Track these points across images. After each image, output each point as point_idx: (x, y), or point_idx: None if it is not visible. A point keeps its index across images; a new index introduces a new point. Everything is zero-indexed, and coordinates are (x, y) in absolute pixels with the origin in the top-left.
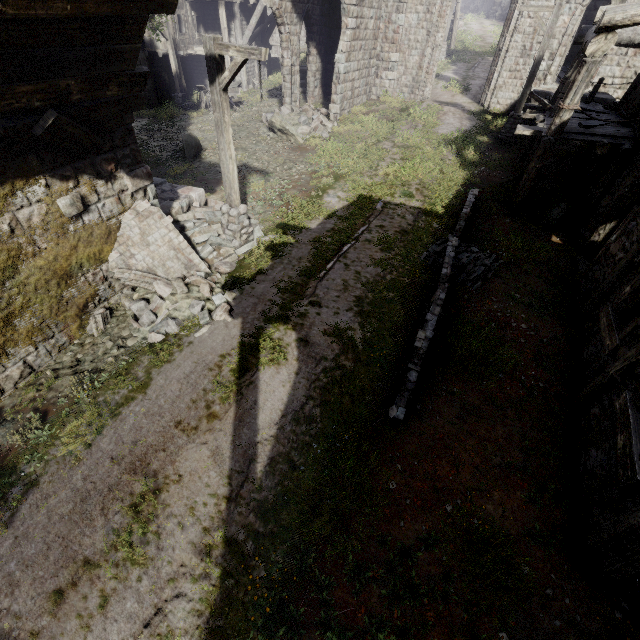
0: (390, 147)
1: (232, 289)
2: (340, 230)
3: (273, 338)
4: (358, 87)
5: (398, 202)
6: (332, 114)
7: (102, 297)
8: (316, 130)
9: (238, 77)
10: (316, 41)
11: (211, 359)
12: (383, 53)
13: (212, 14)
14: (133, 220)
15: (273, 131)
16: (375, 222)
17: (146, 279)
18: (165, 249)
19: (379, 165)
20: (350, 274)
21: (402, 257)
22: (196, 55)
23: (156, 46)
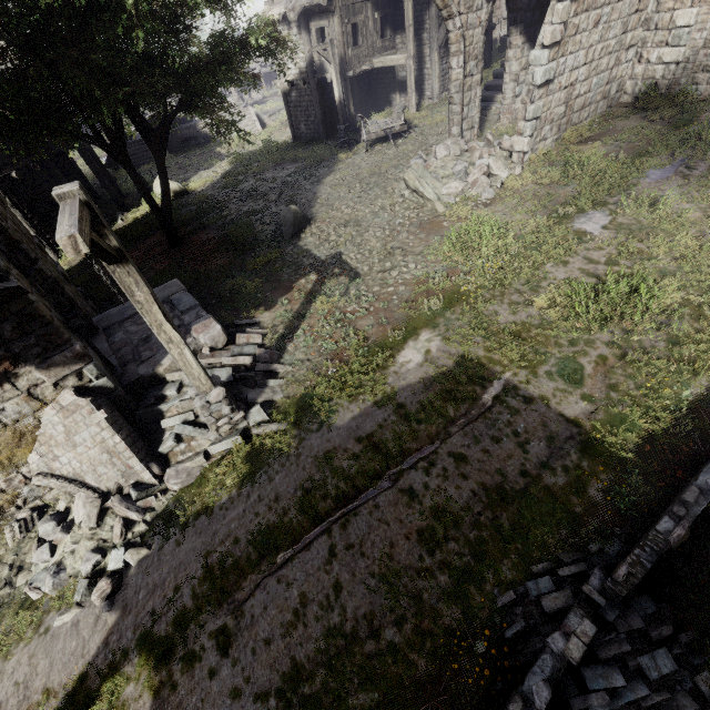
0: (596, 228)
1: (156, 532)
2: (379, 444)
3: (119, 696)
4: (585, 92)
5: (534, 392)
6: (515, 152)
7: (29, 497)
8: (473, 186)
9: (428, 85)
10: (524, 21)
11: (30, 694)
12: (660, 14)
13: (403, 7)
14: (56, 415)
15: (409, 189)
16: (454, 441)
17: (69, 488)
18: (96, 451)
19: (546, 277)
20: (323, 584)
21: (451, 579)
22: (375, 68)
23: (326, 70)
